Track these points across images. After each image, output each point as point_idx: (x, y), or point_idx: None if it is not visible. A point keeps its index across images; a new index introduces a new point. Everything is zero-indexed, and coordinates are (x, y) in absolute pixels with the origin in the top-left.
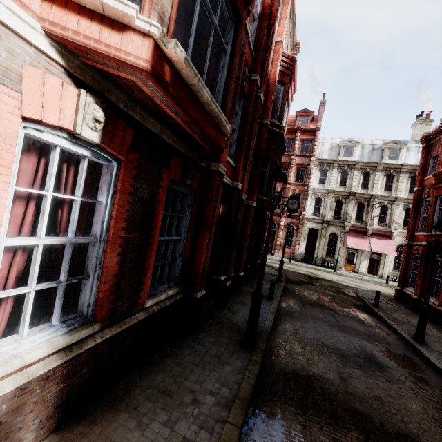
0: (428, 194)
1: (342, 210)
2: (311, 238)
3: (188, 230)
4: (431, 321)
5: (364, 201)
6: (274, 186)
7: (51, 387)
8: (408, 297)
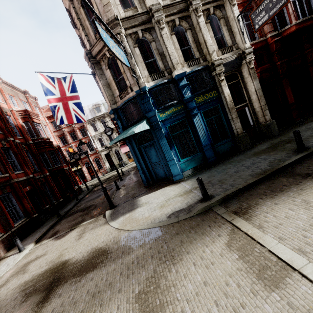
0: None
1: (113, 138)
2: (109, 158)
3: (17, 202)
4: None
5: None
6: (57, 158)
7: (0, 245)
8: None
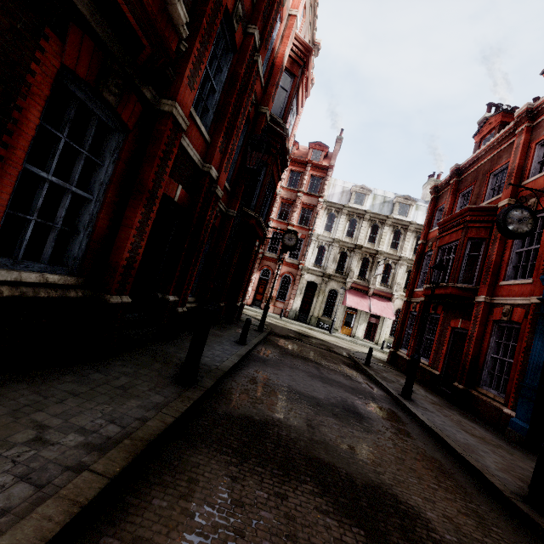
0: (431, 247)
1: (345, 264)
2: (308, 293)
3: (107, 189)
4: (420, 383)
5: (370, 257)
6: (268, 207)
7: None
8: (401, 359)
